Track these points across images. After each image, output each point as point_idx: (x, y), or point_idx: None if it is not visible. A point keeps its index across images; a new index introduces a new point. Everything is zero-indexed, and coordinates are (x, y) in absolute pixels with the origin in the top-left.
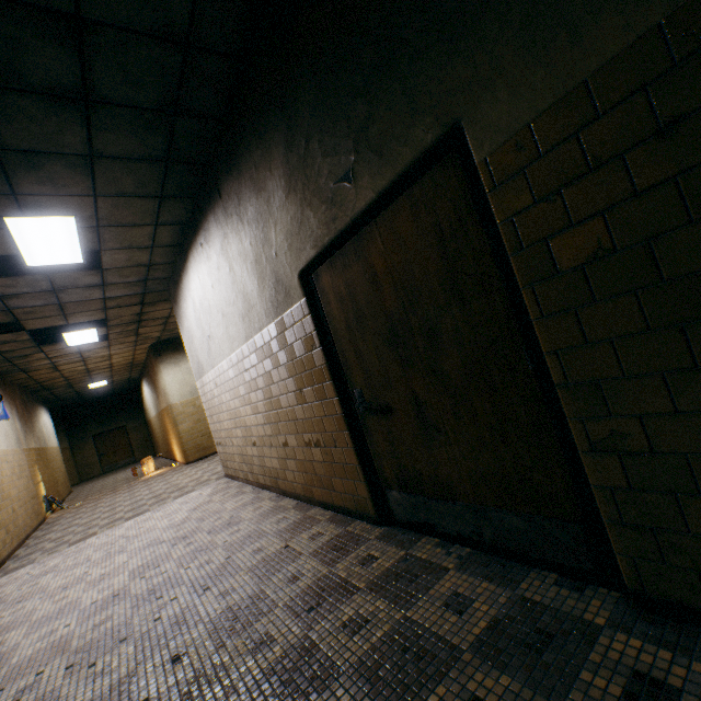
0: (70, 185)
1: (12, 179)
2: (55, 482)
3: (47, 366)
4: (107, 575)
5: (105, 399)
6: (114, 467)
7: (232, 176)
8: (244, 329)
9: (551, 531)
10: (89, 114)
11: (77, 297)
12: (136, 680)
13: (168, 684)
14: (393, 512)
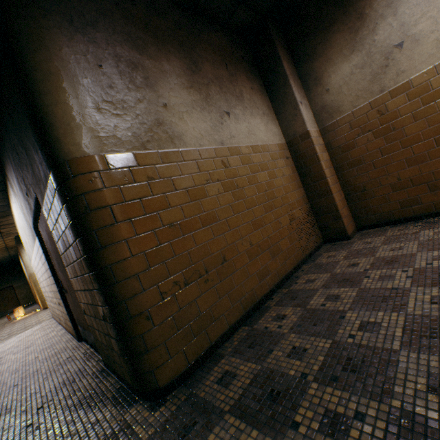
0: None
1: None
2: None
3: None
4: None
5: None
6: (5, 313)
7: (7, 170)
8: (31, 243)
9: None
10: None
11: None
12: None
13: None
14: (82, 335)
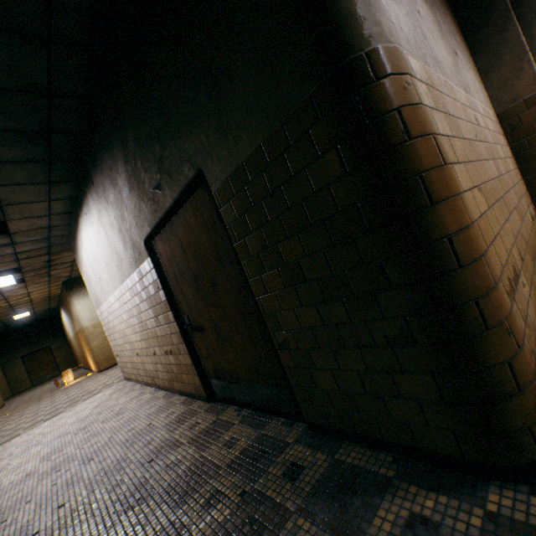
0: None
1: None
2: None
3: None
4: (24, 462)
5: (30, 326)
6: (42, 380)
7: (98, 172)
8: (120, 274)
9: (279, 394)
10: None
11: None
12: (33, 523)
13: (53, 520)
14: (216, 392)
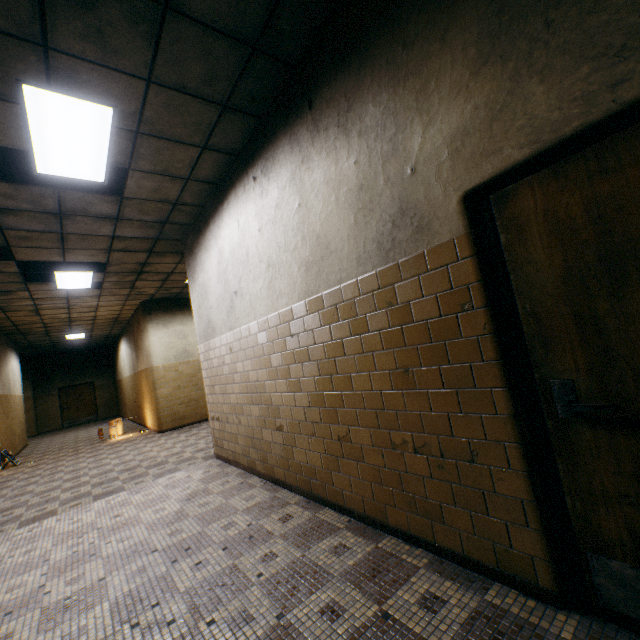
0: (123, 53)
1: (48, 15)
2: (12, 433)
3: (28, 308)
4: (75, 602)
5: (78, 352)
6: (75, 422)
7: (345, 72)
8: (305, 281)
9: None
10: None
11: (83, 228)
12: None
13: None
14: (599, 592)
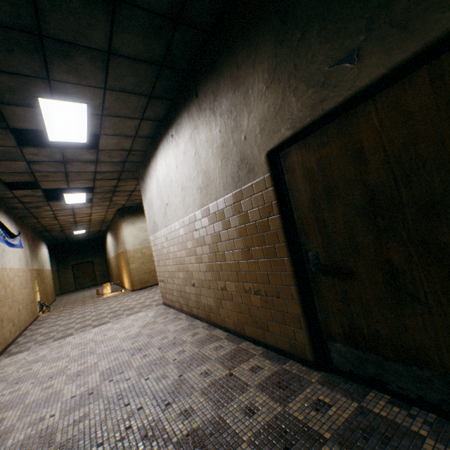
0: (89, 77)
1: (49, 65)
2: (46, 292)
3: (50, 216)
4: (82, 372)
5: (82, 242)
6: (83, 286)
7: (211, 78)
8: (200, 198)
9: None
10: (114, 13)
11: (77, 168)
12: None
13: None
14: (332, 360)
